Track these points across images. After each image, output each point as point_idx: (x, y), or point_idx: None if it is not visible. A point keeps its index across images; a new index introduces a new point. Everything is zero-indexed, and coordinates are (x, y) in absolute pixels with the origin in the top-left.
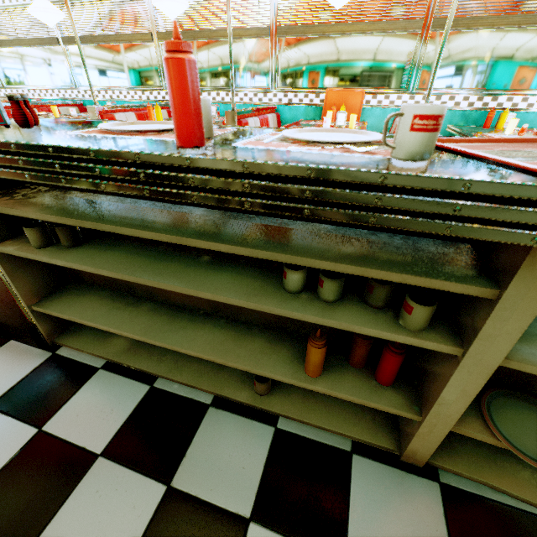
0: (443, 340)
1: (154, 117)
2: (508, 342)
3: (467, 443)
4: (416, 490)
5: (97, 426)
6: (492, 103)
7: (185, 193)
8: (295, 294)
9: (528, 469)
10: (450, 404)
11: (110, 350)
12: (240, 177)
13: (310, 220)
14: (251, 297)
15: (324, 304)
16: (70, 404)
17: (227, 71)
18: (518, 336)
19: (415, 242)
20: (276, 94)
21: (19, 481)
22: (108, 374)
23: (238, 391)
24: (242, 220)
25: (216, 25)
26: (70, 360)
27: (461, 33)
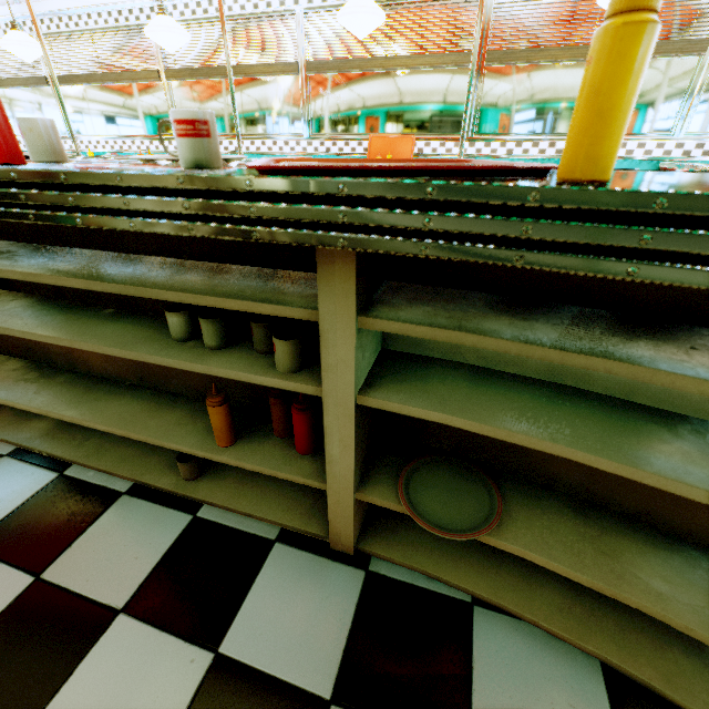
0: (310, 380)
1: None
2: (349, 372)
3: (416, 528)
4: (335, 579)
5: None
6: None
7: None
8: (182, 343)
9: (475, 554)
10: (338, 460)
11: (23, 434)
12: (17, 187)
13: (201, 258)
14: (128, 345)
15: (206, 351)
16: None
17: (251, 115)
18: (353, 364)
19: (296, 276)
20: (311, 142)
21: None
22: (13, 461)
23: (162, 477)
24: (127, 259)
25: (234, 61)
26: None
27: (522, 68)
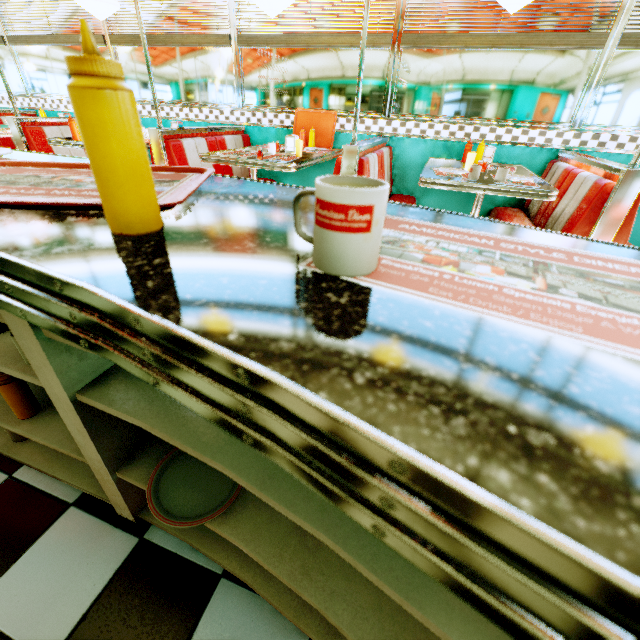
0: None
1: None
2: (53, 375)
3: None
4: (109, 544)
5: None
6: (475, 134)
7: None
8: None
9: None
10: (85, 446)
11: None
12: None
13: None
14: None
15: None
16: None
17: (190, 84)
18: (52, 368)
19: None
20: (244, 112)
21: None
22: None
23: None
24: None
25: (173, 30)
26: None
27: (435, 52)
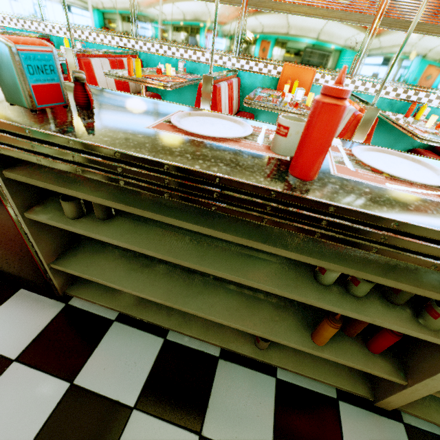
0: None
1: (125, 65)
2: None
3: None
4: (389, 430)
5: (125, 379)
6: (414, 97)
7: (309, 230)
8: (327, 287)
9: None
10: None
11: (121, 303)
12: (379, 229)
13: None
14: (293, 289)
15: (354, 299)
16: (94, 356)
17: (197, 31)
18: None
19: None
20: (239, 60)
21: (64, 436)
22: (123, 327)
23: (242, 345)
24: None
25: None
26: (84, 311)
27: (402, 34)
